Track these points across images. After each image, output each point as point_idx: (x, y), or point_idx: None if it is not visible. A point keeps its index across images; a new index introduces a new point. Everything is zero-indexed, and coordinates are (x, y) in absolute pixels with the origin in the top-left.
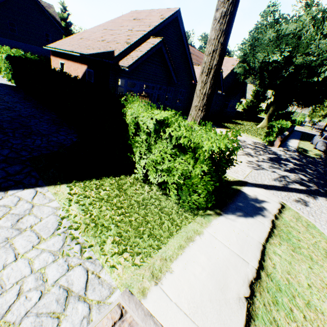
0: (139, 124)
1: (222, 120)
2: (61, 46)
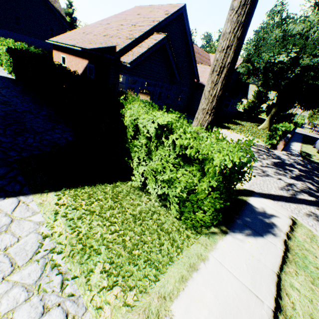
0: (139, 126)
1: (223, 120)
2: (63, 40)
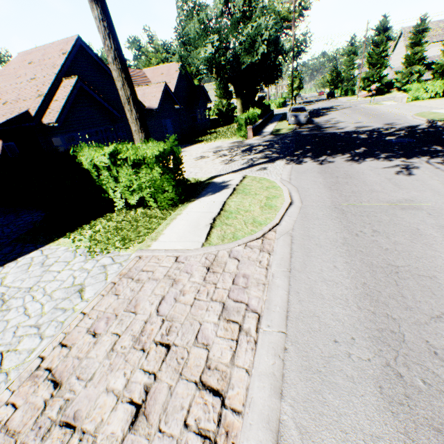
0: (98, 165)
1: (196, 136)
2: None
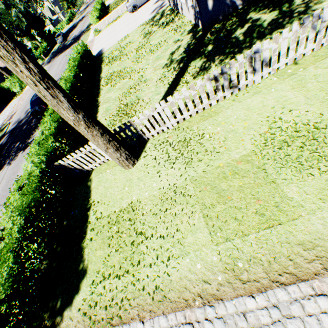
0: (7, 86)
1: None
2: None
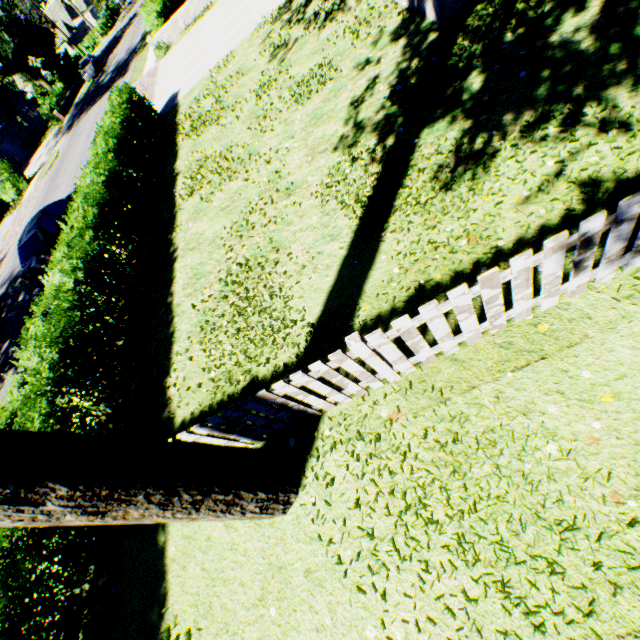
0: None
1: (39, 141)
2: None
